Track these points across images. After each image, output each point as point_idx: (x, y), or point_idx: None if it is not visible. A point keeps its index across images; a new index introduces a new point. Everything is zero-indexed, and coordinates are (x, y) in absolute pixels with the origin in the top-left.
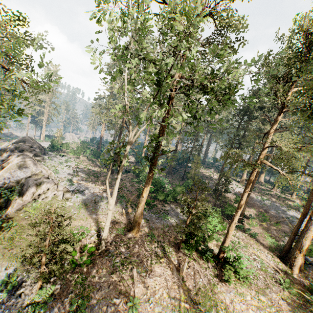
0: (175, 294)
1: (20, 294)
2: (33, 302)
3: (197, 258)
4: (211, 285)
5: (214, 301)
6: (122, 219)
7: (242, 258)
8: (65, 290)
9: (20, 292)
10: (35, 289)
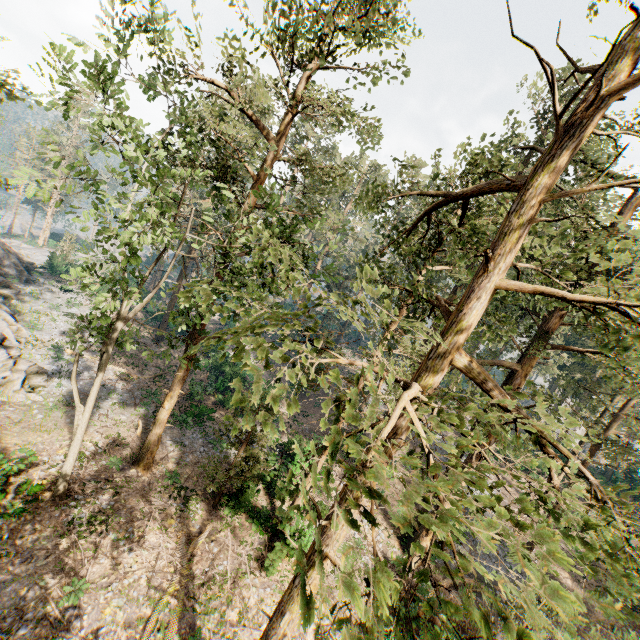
0: (162, 582)
1: None
2: None
3: (240, 525)
4: (239, 573)
5: (228, 598)
6: (130, 440)
7: None
8: None
9: None
10: None
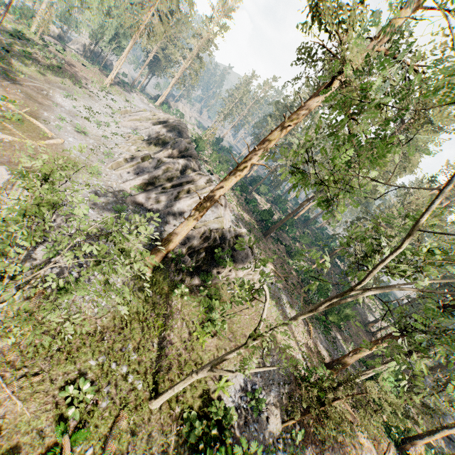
0: None
1: (266, 418)
2: (282, 436)
3: (384, 436)
4: None
5: None
6: (310, 342)
7: (412, 449)
8: (309, 437)
9: (266, 416)
10: (279, 420)
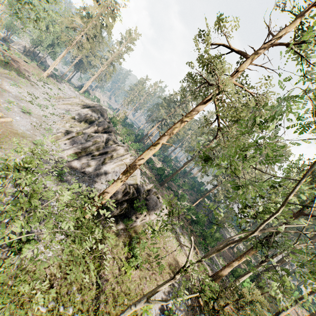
0: None
1: None
2: None
3: None
4: None
5: None
6: None
7: None
8: None
9: None
10: None
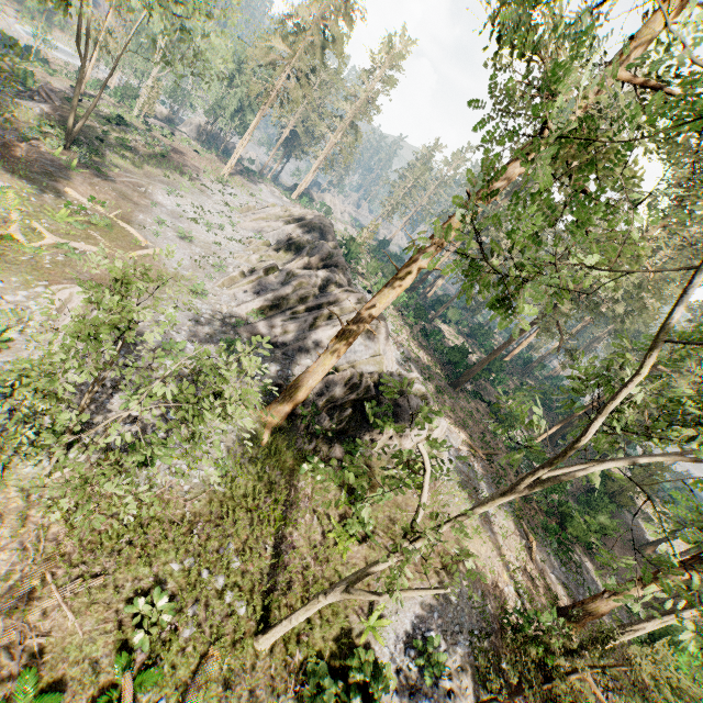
0: None
1: (448, 691)
2: None
3: None
4: None
5: None
6: (532, 567)
7: None
8: None
9: (447, 687)
10: (471, 698)
